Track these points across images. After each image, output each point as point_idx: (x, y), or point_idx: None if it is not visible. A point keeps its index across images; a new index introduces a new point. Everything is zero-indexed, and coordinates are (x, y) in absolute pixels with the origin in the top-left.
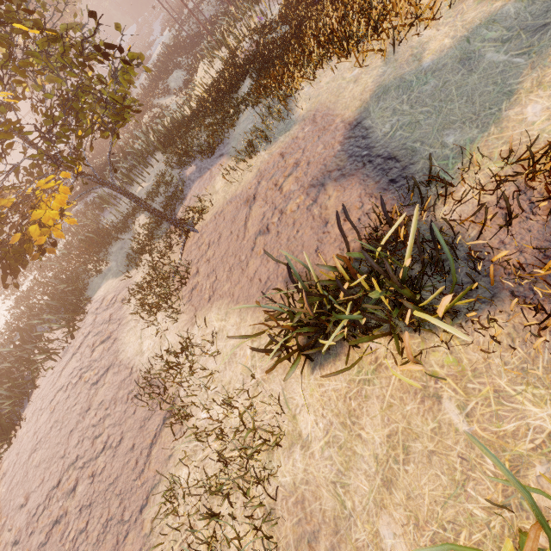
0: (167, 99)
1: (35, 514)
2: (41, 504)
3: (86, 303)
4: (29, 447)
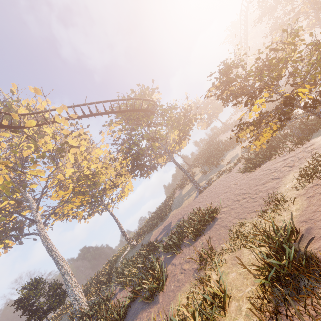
0: None
1: (239, 194)
2: (241, 193)
3: (308, 140)
4: (253, 177)
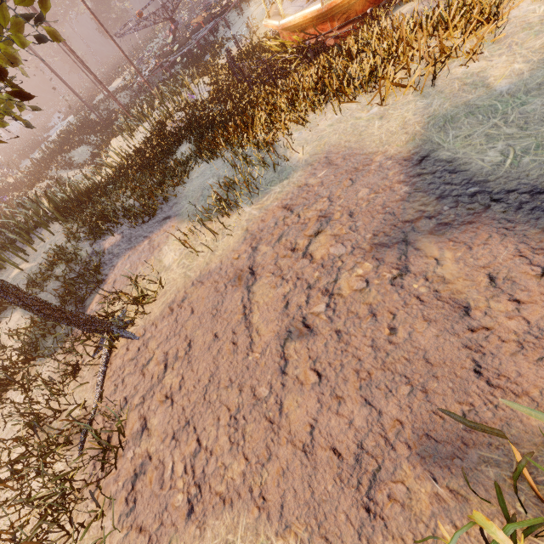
0: (68, 172)
1: None
2: None
3: None
4: None
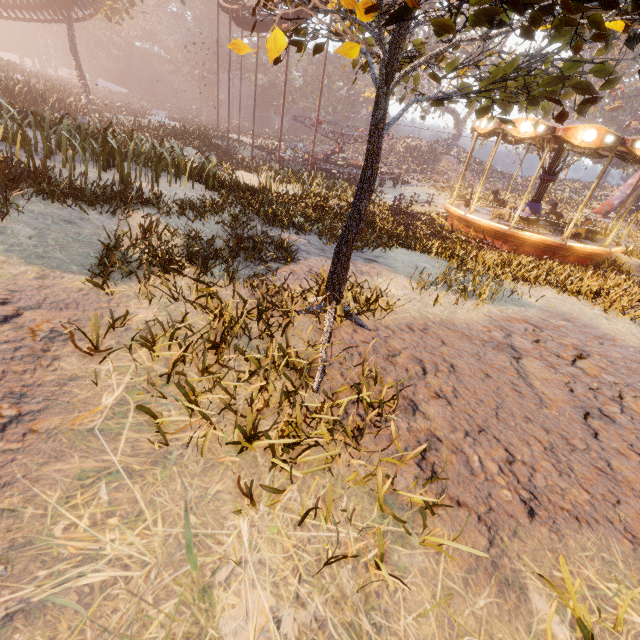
0: None
1: None
2: None
3: None
4: None
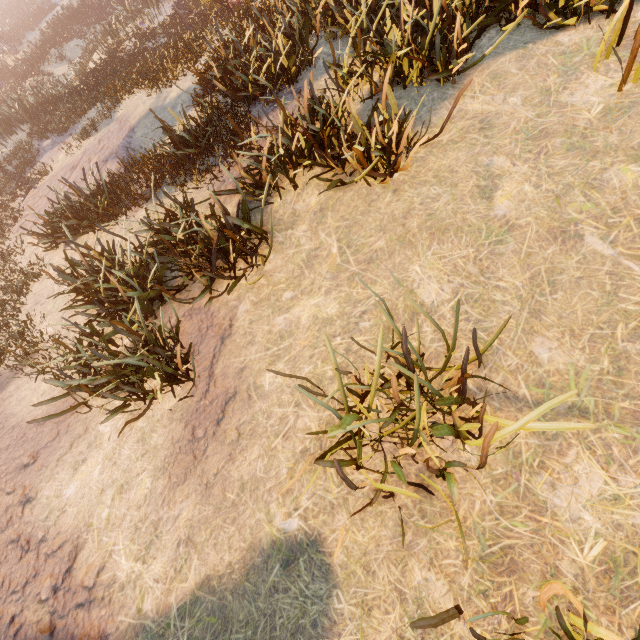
0: (59, 68)
1: None
2: None
3: None
4: None
